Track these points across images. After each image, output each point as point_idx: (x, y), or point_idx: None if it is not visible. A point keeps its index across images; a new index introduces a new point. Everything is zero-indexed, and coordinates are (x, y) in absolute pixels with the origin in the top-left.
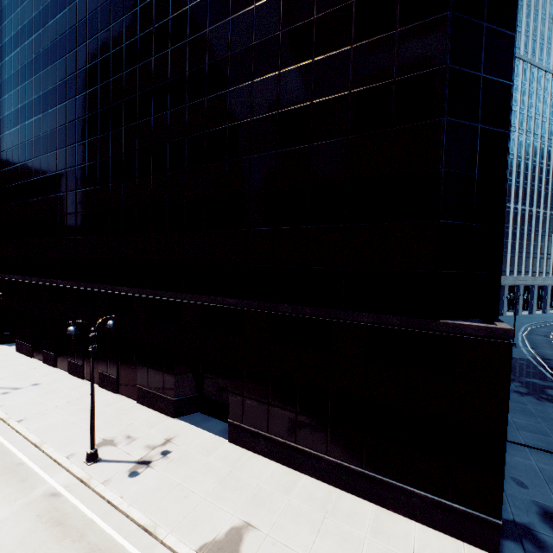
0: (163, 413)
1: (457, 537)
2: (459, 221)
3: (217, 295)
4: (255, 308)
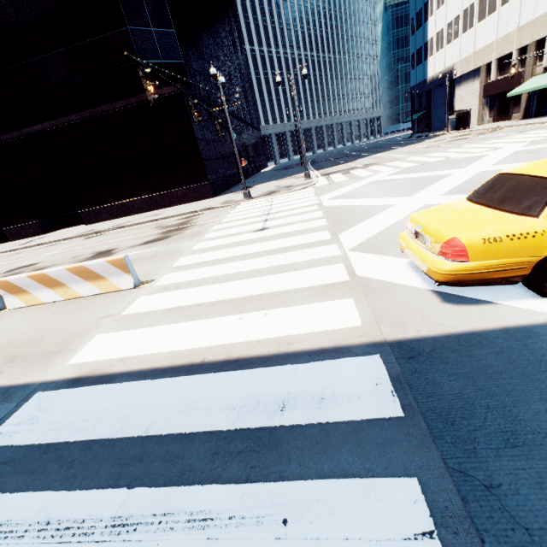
0: (35, 236)
1: (199, 200)
2: (142, 28)
3: (25, 127)
4: (56, 125)
